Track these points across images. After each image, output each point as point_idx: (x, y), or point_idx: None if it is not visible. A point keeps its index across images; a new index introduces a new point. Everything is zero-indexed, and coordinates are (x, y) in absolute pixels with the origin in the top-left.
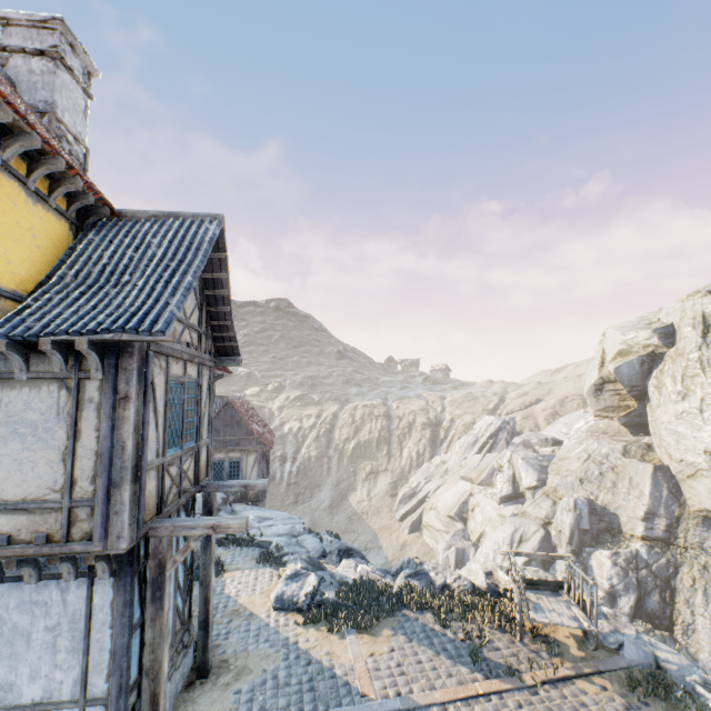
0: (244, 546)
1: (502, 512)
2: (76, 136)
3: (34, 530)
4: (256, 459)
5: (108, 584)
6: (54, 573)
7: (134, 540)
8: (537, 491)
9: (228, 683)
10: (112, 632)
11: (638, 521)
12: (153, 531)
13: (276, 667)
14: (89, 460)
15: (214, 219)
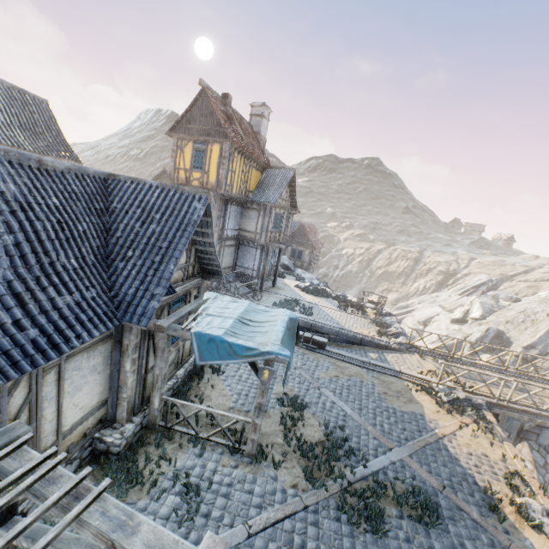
0: (294, 276)
1: (449, 327)
2: (264, 137)
3: (250, 236)
4: (309, 252)
5: (259, 251)
6: (251, 246)
7: (265, 243)
8: (476, 321)
9: (278, 289)
10: (259, 260)
11: (519, 347)
12: (268, 243)
13: (289, 292)
14: (260, 226)
15: (293, 170)
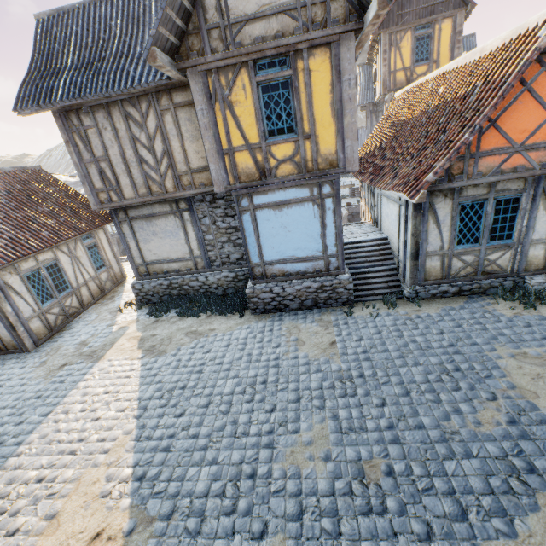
0: None
1: None
2: None
3: None
4: None
5: None
6: None
7: None
8: None
9: None
10: None
11: None
12: None
13: None
14: None
15: (473, 36)
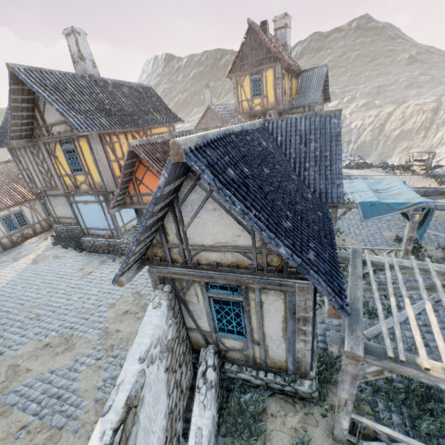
0: None
1: None
2: (289, 46)
3: None
4: None
5: None
6: None
7: None
8: None
9: None
10: None
11: None
12: None
13: None
14: None
15: (325, 66)
